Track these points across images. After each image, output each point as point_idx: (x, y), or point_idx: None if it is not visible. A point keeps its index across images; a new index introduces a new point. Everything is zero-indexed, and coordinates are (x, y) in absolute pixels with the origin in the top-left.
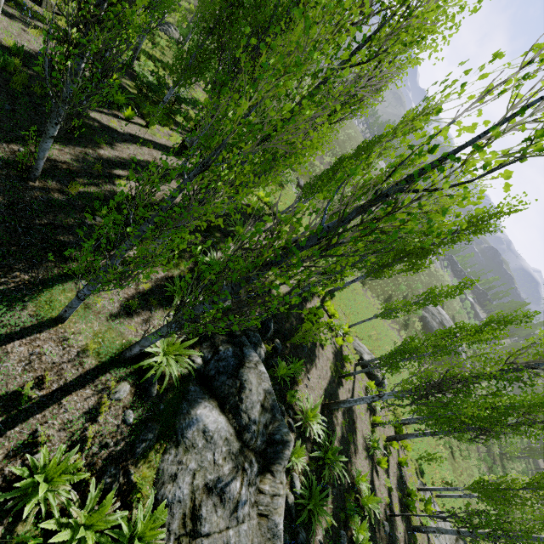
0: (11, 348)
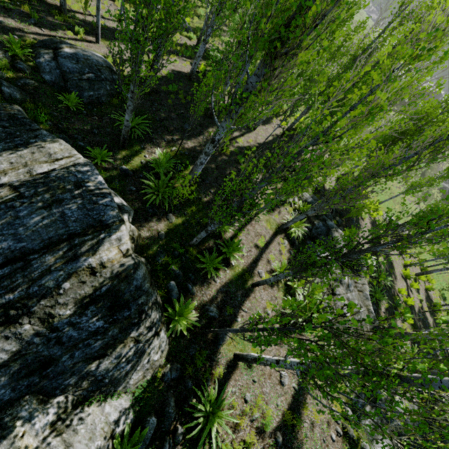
0: (248, 227)
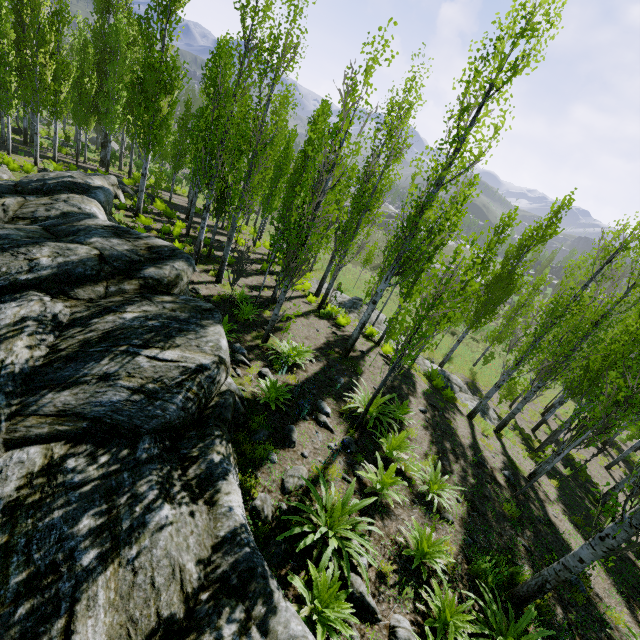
0: None
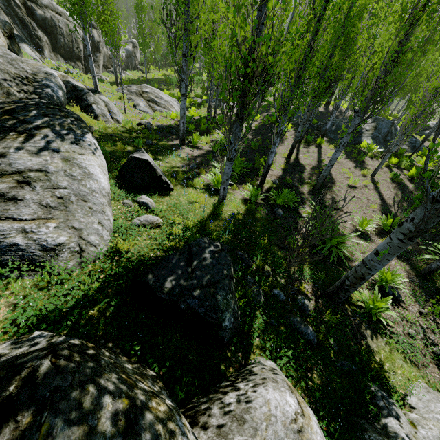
0: None
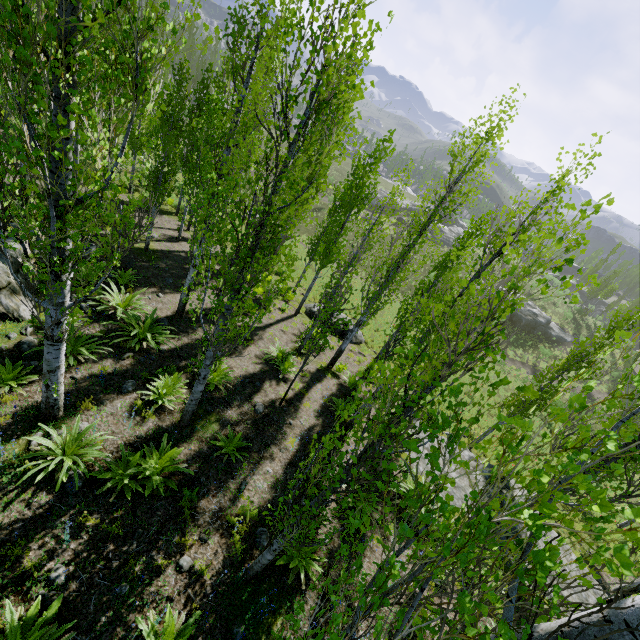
0: None
